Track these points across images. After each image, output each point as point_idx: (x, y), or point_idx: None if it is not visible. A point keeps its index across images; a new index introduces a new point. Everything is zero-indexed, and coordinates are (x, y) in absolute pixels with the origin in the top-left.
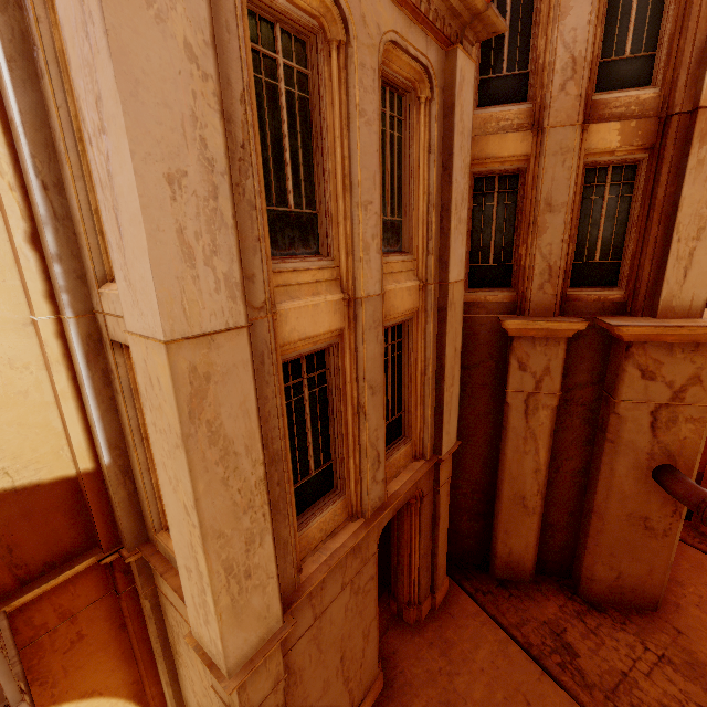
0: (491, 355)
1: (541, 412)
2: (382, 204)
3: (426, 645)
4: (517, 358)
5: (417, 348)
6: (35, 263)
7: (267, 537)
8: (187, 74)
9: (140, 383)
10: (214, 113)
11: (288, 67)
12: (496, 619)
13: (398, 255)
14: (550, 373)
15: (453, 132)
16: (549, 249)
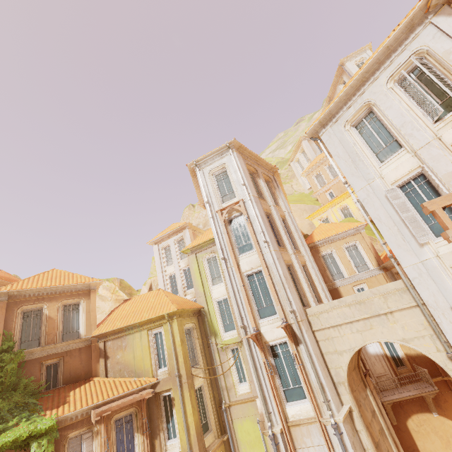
0: None
1: None
2: None
3: None
4: None
5: None
6: None
7: None
8: None
9: None
10: None
11: None
12: None
13: None
14: None
15: None
16: None
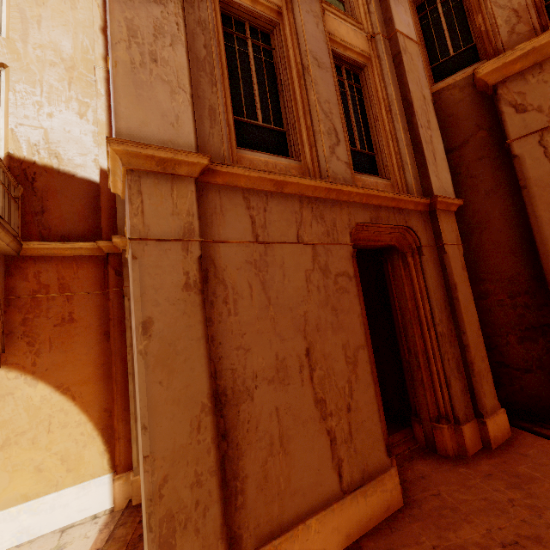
0: (478, 125)
1: None
2: None
3: (480, 476)
4: (509, 103)
5: (376, 89)
6: (102, 41)
7: (180, 48)
8: None
9: None
10: None
11: None
12: None
13: (339, 9)
14: None
15: None
16: None
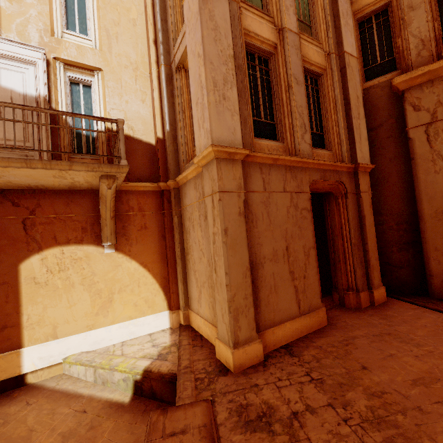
0: (390, 115)
1: (442, 135)
2: (298, 14)
3: (366, 315)
4: (410, 104)
5: (328, 91)
6: (154, 50)
7: (234, 89)
8: None
9: (185, 21)
10: None
11: None
12: (438, 310)
13: (309, 35)
14: (442, 104)
15: None
16: (418, 30)
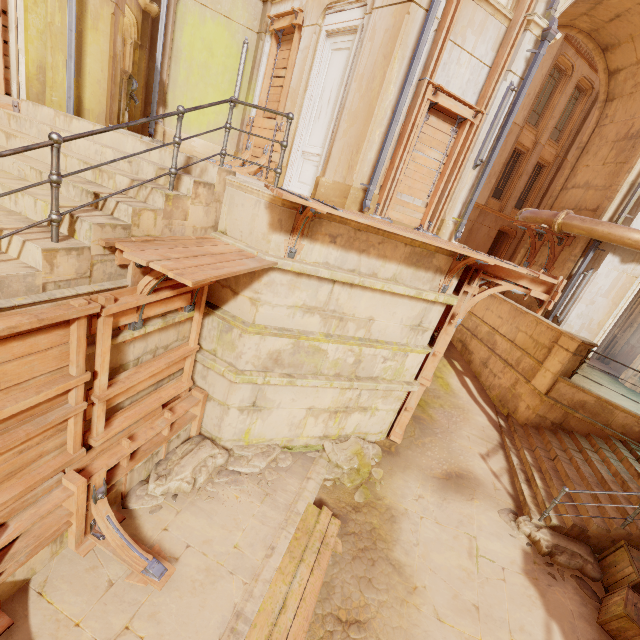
0: None
1: None
2: (557, 123)
3: None
4: None
5: (542, 178)
6: None
7: (495, 178)
8: (540, 79)
9: None
10: (539, 86)
11: (553, 79)
12: None
13: (553, 141)
14: None
15: (593, 108)
16: None
